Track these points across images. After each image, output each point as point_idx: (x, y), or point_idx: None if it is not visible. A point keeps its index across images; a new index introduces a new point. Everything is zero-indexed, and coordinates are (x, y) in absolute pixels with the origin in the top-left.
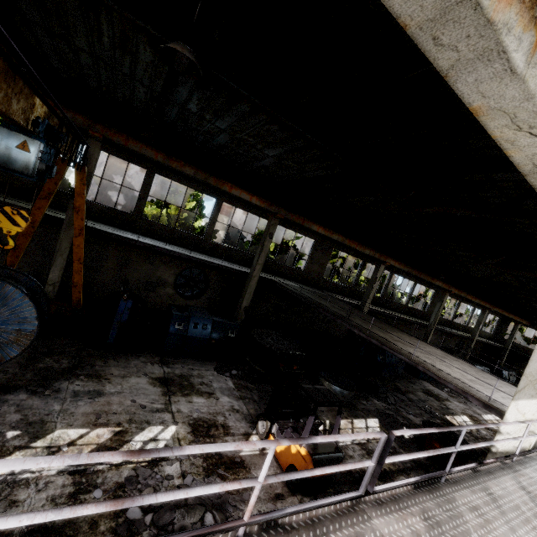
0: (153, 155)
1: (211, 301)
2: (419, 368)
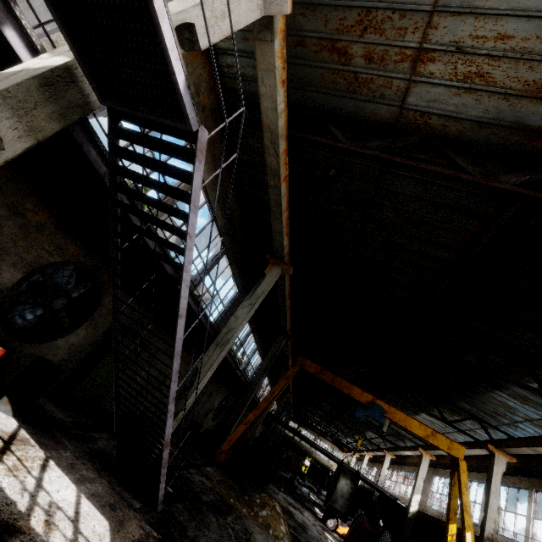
0: (289, 344)
1: (219, 420)
2: (368, 481)
